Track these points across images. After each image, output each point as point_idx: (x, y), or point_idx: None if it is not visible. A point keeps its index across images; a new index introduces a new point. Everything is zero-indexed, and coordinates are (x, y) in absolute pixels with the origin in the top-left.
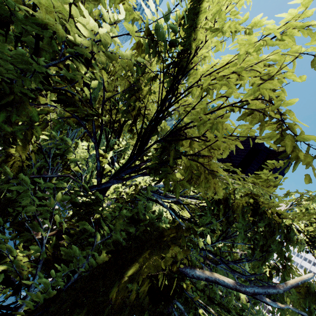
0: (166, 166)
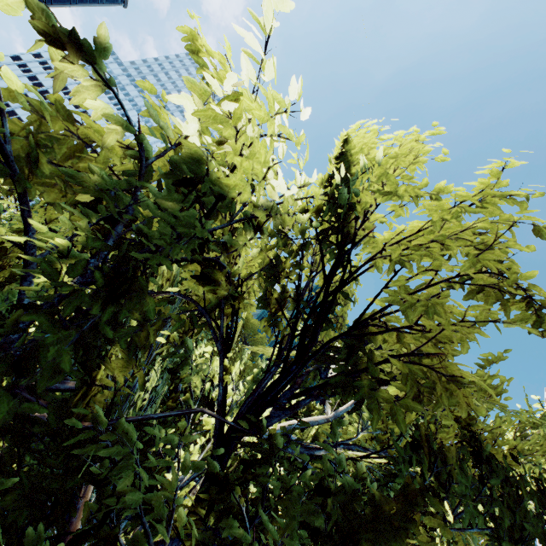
0: (361, 376)
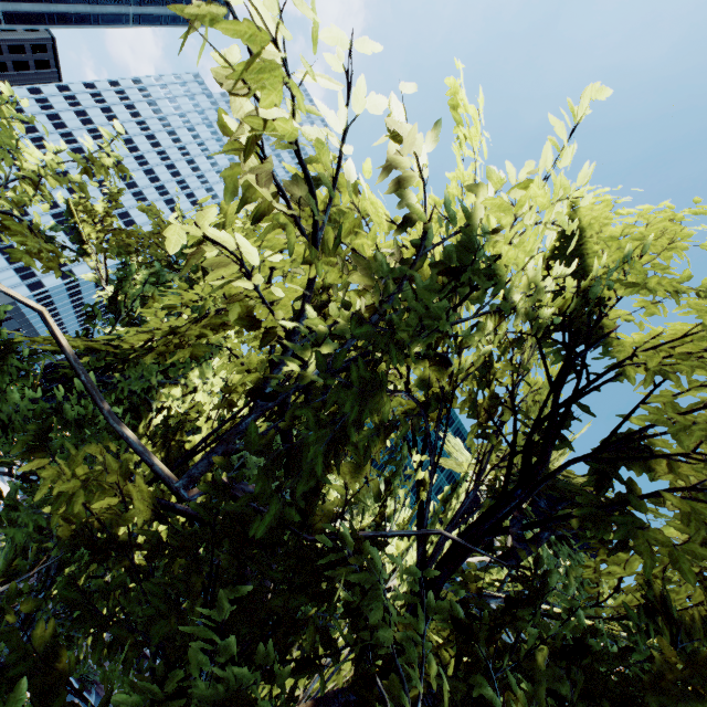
0: (619, 510)
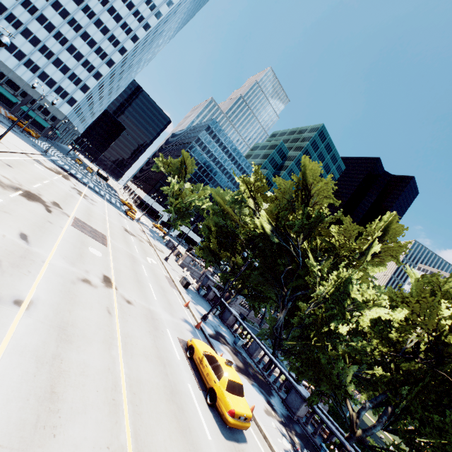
0: None
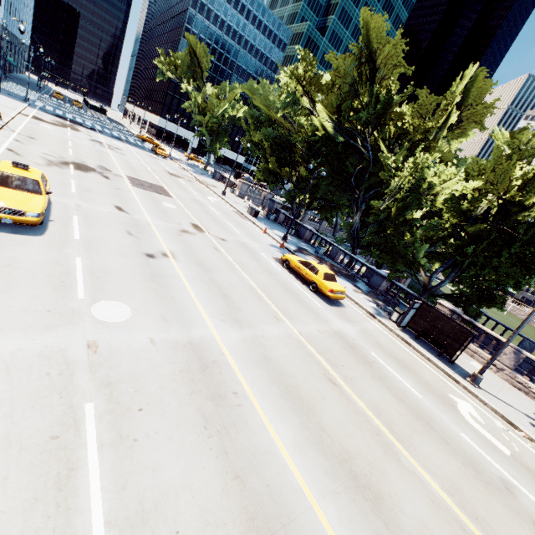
0: None
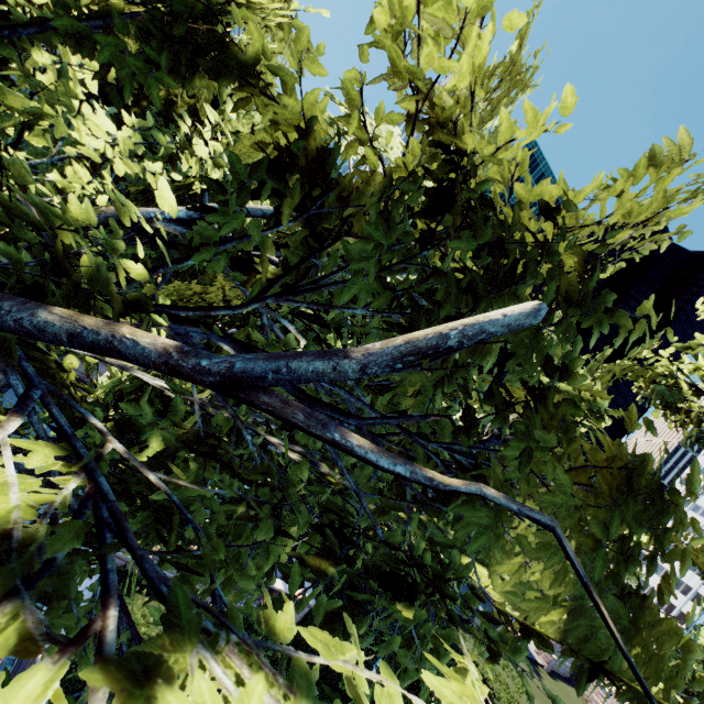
0: None
